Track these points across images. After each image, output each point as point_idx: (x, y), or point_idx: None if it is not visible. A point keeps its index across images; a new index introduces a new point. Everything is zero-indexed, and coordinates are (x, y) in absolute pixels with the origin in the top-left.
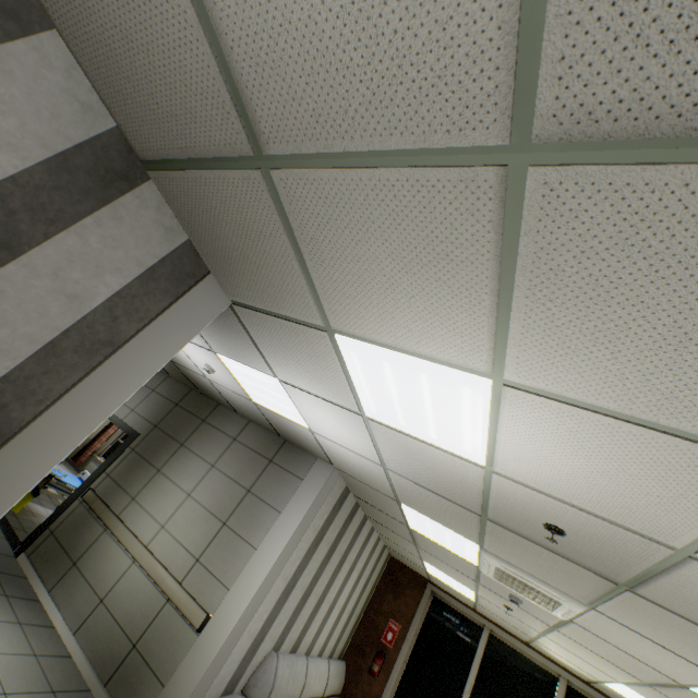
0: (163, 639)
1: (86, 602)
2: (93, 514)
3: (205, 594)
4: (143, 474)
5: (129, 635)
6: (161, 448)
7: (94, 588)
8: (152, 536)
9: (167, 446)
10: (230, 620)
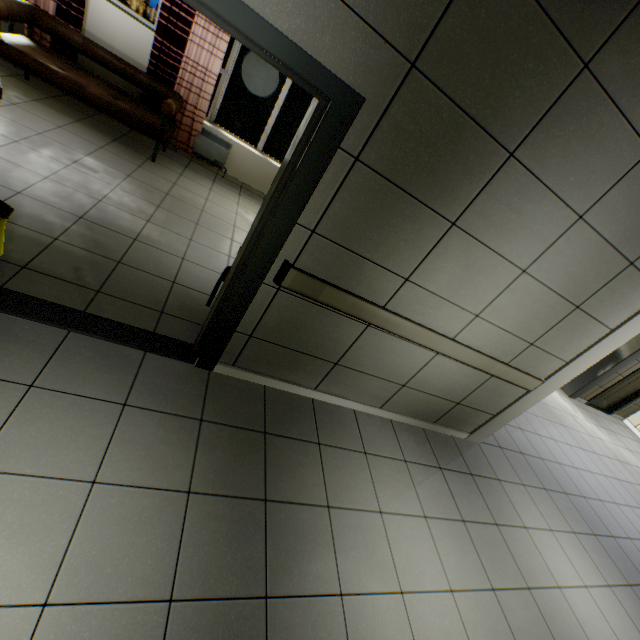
0: (488, 397)
1: (381, 390)
2: (324, 307)
3: (537, 368)
4: (414, 234)
5: (449, 400)
6: (451, 164)
7: (386, 380)
8: (459, 328)
9: (466, 158)
10: (564, 381)
